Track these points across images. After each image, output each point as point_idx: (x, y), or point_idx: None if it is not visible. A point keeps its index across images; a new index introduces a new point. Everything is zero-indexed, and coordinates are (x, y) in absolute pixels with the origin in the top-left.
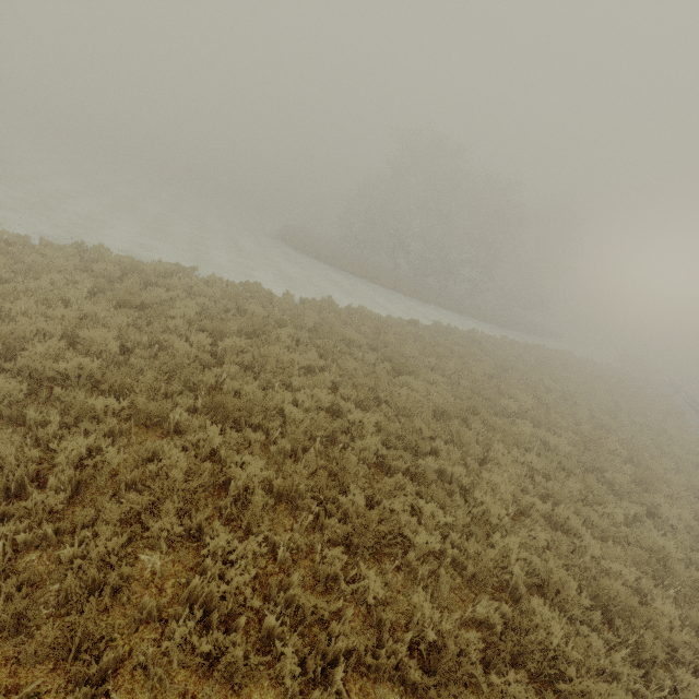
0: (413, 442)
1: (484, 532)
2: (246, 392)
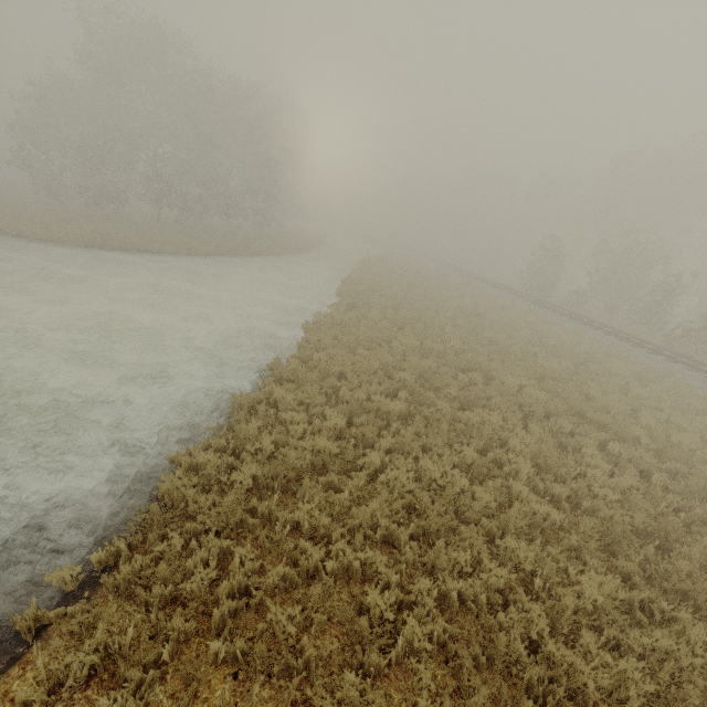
0: (626, 435)
1: (699, 458)
2: (609, 499)
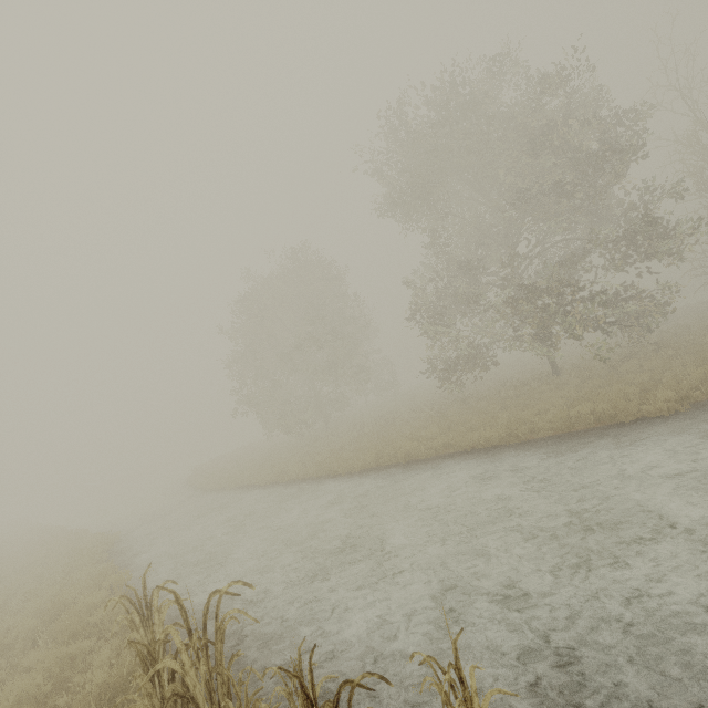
0: None
1: None
2: None
